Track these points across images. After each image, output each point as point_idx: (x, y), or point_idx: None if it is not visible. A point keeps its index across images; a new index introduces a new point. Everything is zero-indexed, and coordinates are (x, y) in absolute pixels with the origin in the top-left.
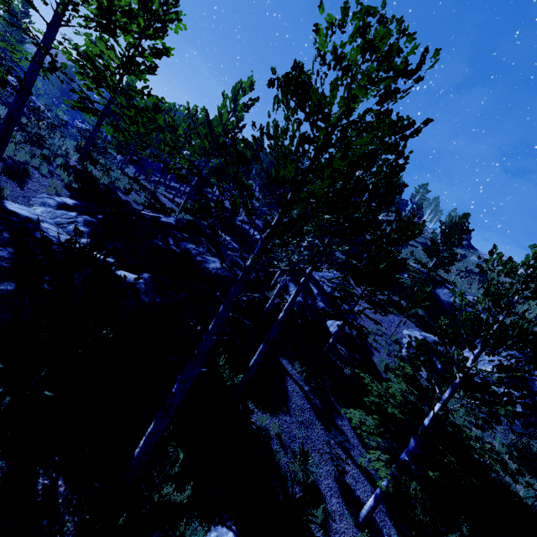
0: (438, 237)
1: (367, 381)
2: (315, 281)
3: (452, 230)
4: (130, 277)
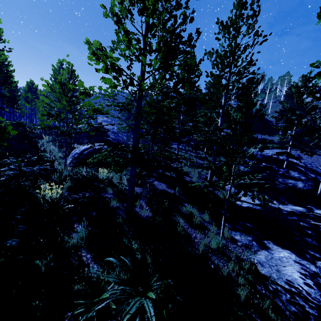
0: (308, 100)
1: None
2: (295, 163)
3: None
4: None
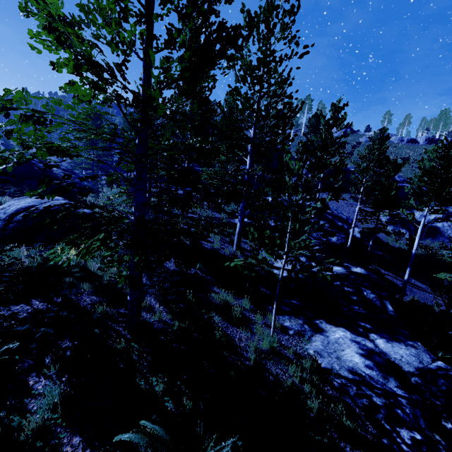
0: None
1: (449, 260)
2: None
3: (380, 141)
4: (360, 270)
